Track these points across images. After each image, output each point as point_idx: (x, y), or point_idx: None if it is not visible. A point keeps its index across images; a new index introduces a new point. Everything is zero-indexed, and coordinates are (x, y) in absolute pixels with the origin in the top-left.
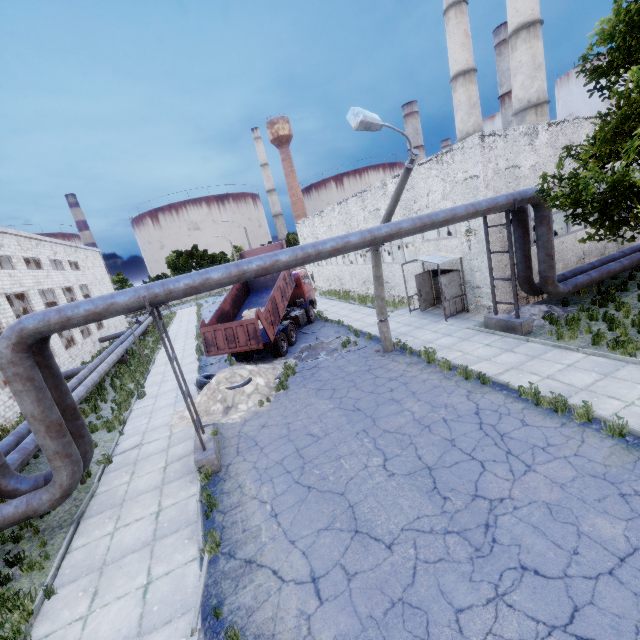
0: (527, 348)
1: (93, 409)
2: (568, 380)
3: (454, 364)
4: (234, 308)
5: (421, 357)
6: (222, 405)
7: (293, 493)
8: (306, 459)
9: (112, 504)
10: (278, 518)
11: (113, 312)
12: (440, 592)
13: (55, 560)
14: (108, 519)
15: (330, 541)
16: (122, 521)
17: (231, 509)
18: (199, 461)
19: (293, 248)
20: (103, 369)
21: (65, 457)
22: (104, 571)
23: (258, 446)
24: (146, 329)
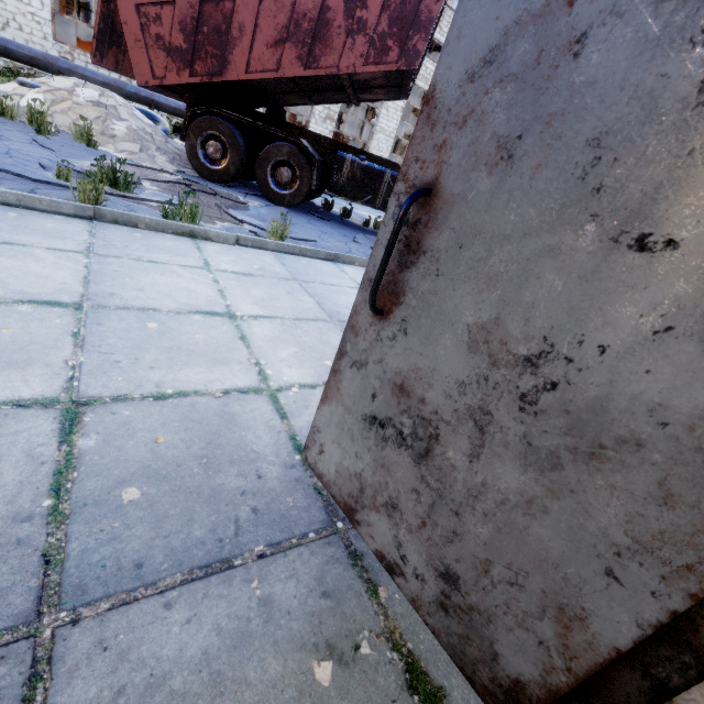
0: None
1: None
2: None
3: None
4: None
5: None
6: None
7: None
8: None
9: None
10: None
11: None
12: None
13: None
14: None
15: None
16: None
17: None
18: None
19: None
20: None
21: None
22: None
23: None
24: None
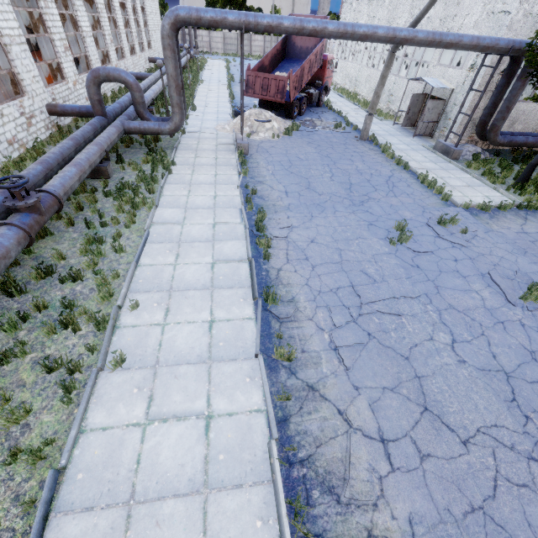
0: (445, 165)
1: (162, 105)
2: (449, 181)
3: (396, 157)
4: (270, 66)
5: (380, 149)
6: (249, 129)
7: (283, 172)
8: (293, 164)
9: (191, 149)
10: (275, 176)
11: (224, 25)
12: (333, 207)
13: (171, 156)
14: (191, 153)
15: (296, 187)
16: (199, 155)
17: (253, 167)
18: (239, 144)
19: (339, 22)
20: (165, 81)
21: (180, 108)
22: (195, 166)
23: (268, 153)
24: (185, 65)
